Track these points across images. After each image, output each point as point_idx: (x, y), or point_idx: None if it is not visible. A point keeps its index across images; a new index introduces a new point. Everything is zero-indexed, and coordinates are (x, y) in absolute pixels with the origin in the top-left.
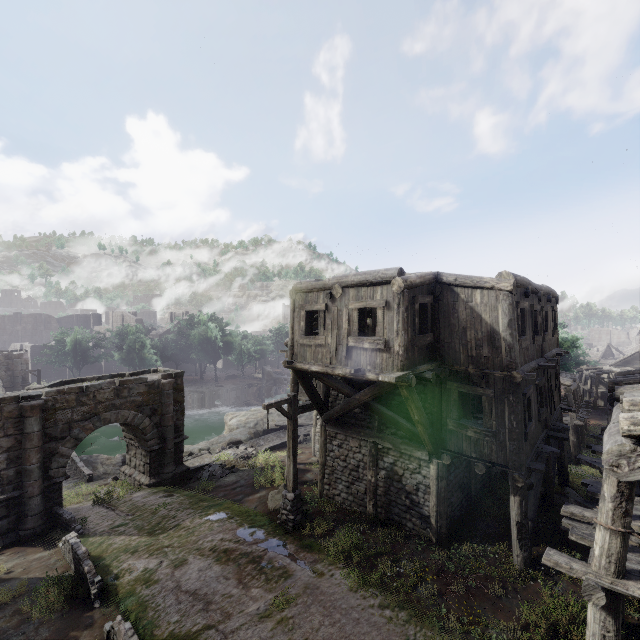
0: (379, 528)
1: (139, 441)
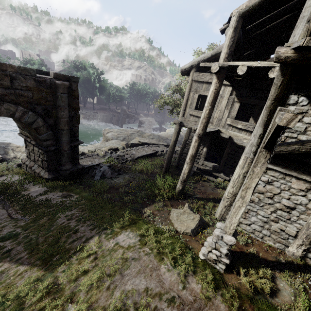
0: None
1: (34, 140)
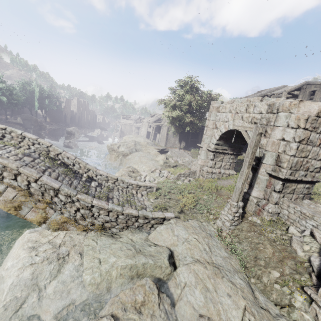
0: None
1: (233, 150)
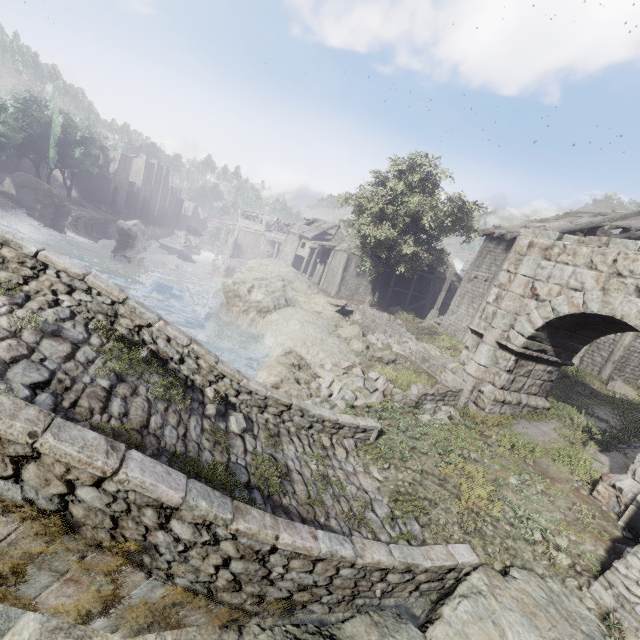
0: None
1: (559, 353)
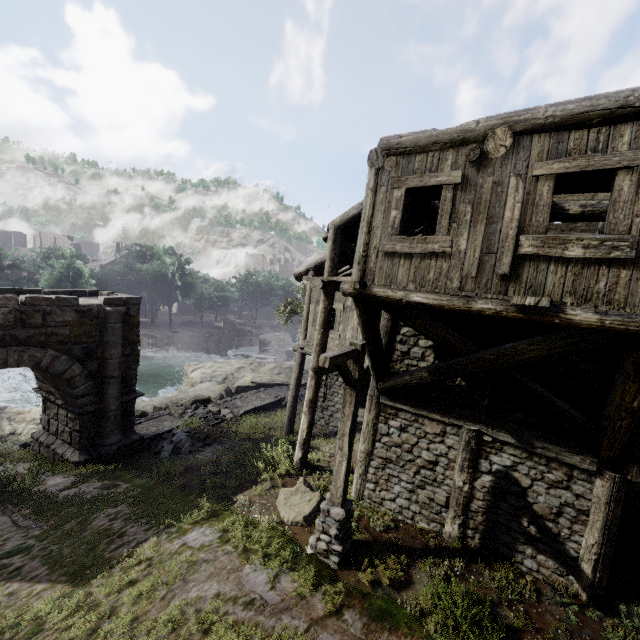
0: (479, 566)
1: (63, 397)
